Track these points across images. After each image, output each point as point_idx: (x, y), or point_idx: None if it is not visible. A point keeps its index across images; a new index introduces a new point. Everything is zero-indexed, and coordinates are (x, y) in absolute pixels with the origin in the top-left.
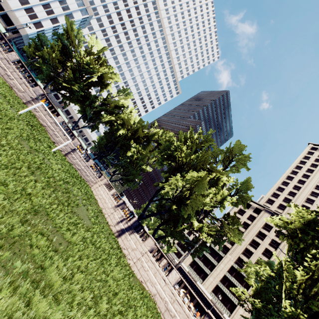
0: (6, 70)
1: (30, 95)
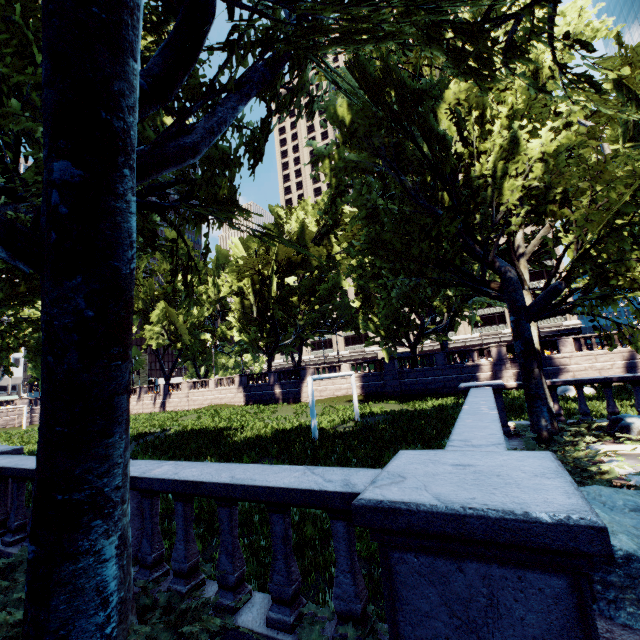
0: None
1: None
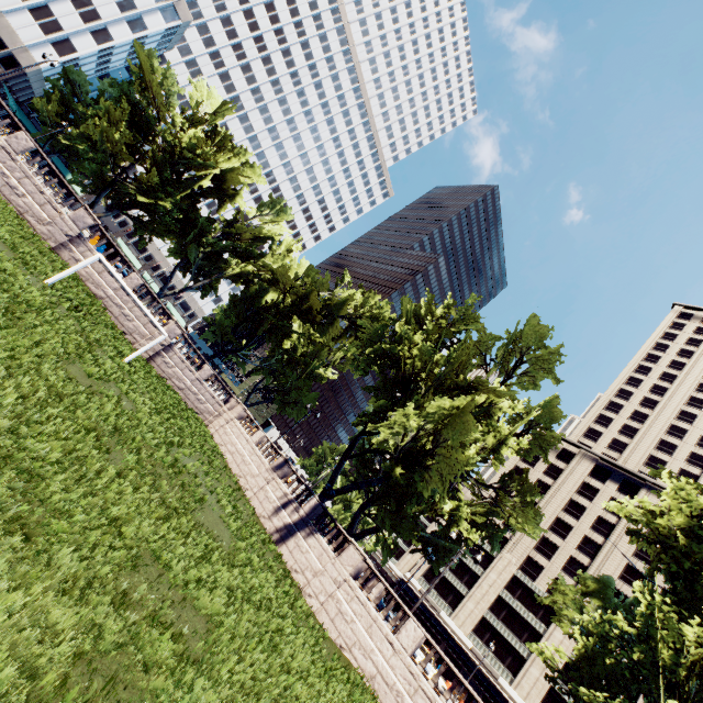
0: (6, 174)
1: (65, 231)
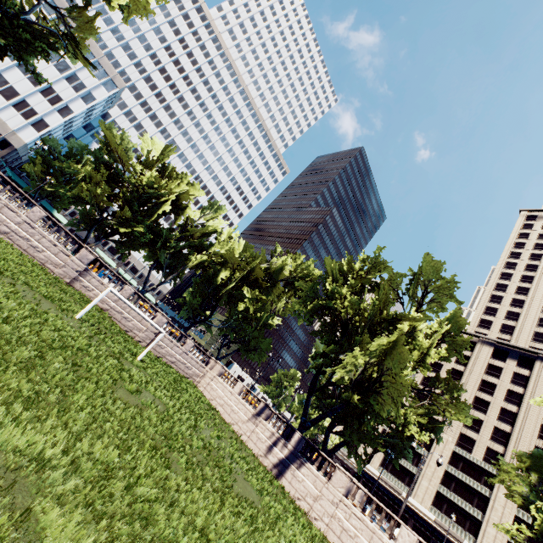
0: (29, 239)
1: (75, 268)
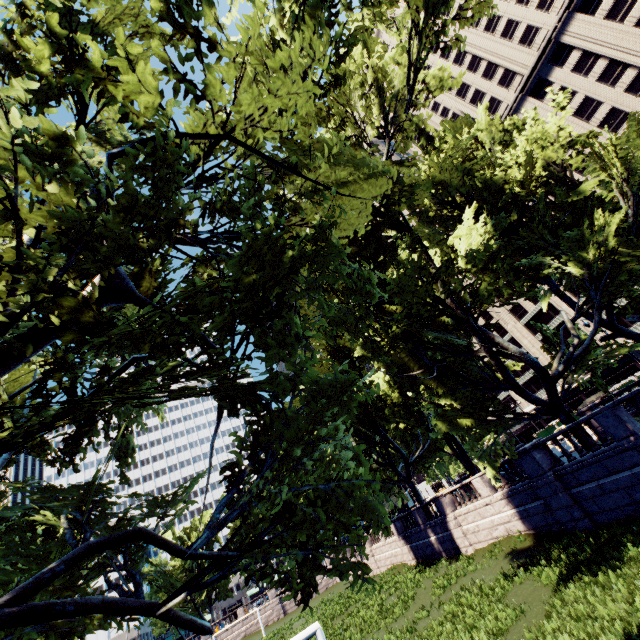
0: None
1: None
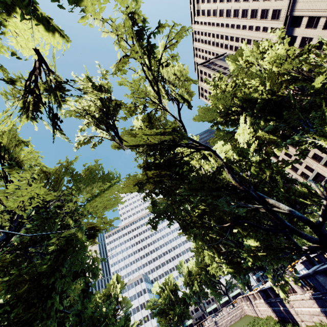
0: None
1: None
